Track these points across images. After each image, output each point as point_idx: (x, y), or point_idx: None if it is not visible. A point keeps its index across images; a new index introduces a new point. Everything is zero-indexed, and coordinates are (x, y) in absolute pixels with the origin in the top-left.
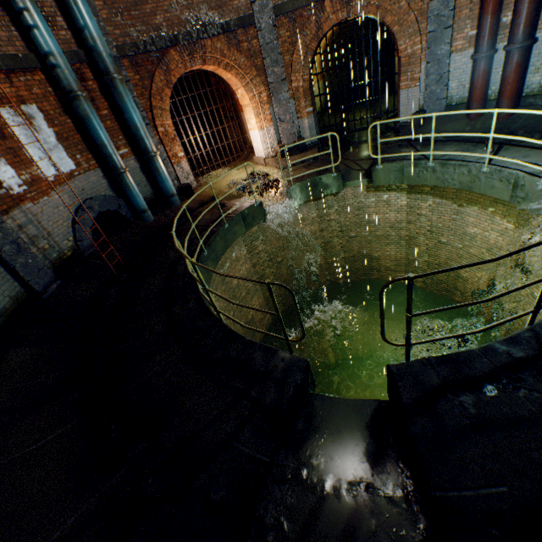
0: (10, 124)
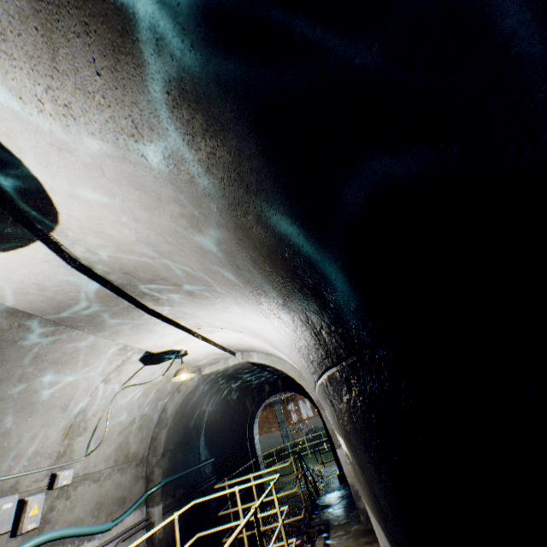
0: (300, 404)
